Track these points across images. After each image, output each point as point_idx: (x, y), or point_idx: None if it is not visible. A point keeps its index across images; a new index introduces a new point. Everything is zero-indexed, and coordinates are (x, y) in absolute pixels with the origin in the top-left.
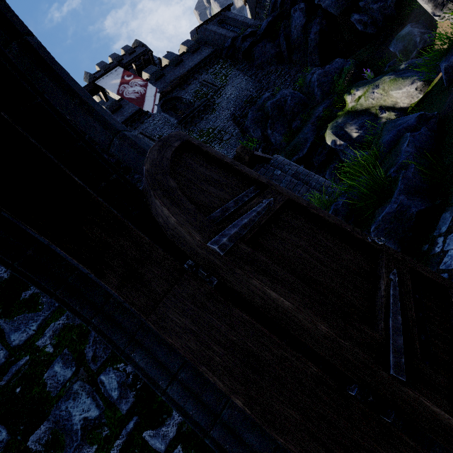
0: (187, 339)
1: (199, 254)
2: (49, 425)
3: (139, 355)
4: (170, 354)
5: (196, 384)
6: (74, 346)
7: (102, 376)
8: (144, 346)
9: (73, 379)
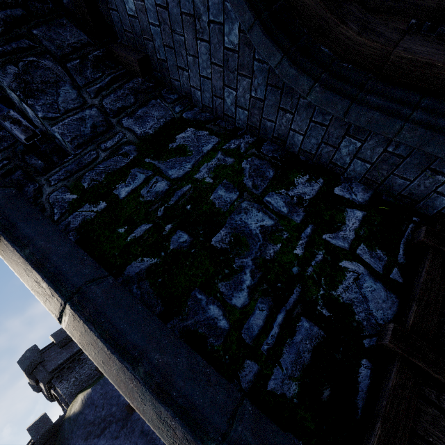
0: (440, 57)
1: (428, 8)
2: (228, 230)
3: (373, 97)
4: (407, 92)
5: (442, 106)
6: (232, 178)
7: (267, 198)
8: (375, 92)
9: (240, 199)
